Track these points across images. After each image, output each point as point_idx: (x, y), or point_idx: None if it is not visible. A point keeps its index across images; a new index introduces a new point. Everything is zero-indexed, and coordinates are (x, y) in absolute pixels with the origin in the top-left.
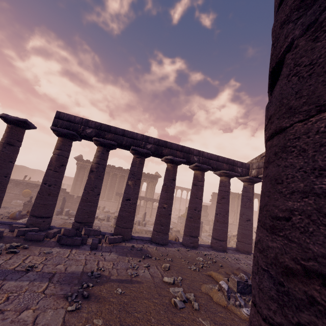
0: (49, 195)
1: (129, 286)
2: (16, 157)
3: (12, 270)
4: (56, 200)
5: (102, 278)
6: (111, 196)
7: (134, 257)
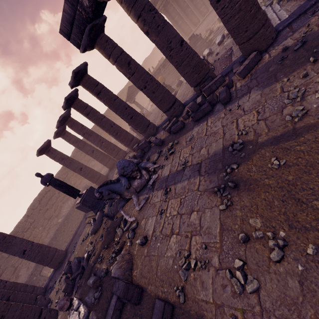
0: (154, 93)
1: (292, 144)
2: (111, 94)
3: (176, 172)
4: (163, 88)
5: (247, 148)
6: None
7: (292, 72)
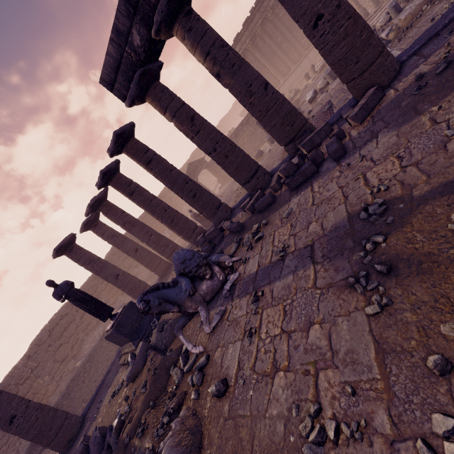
0: (227, 157)
1: None
2: (167, 164)
3: (270, 264)
4: (240, 151)
5: (395, 209)
6: (307, 41)
7: (443, 98)
